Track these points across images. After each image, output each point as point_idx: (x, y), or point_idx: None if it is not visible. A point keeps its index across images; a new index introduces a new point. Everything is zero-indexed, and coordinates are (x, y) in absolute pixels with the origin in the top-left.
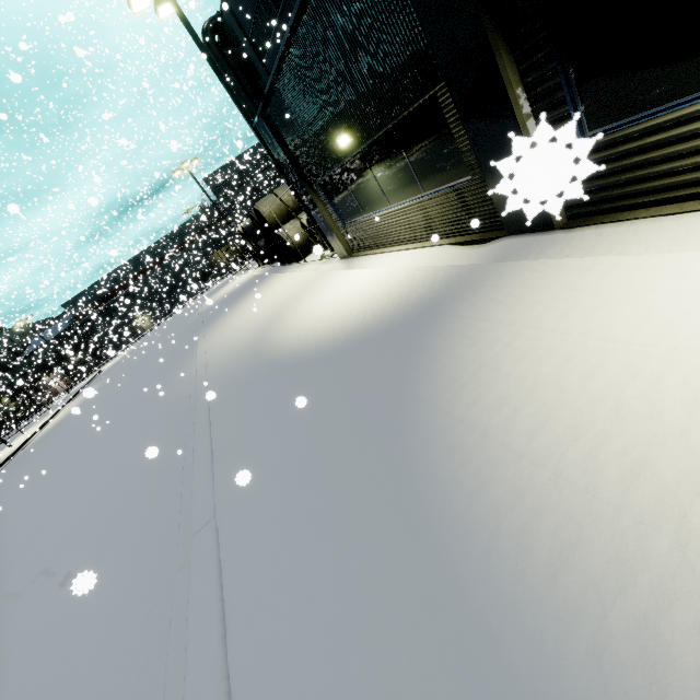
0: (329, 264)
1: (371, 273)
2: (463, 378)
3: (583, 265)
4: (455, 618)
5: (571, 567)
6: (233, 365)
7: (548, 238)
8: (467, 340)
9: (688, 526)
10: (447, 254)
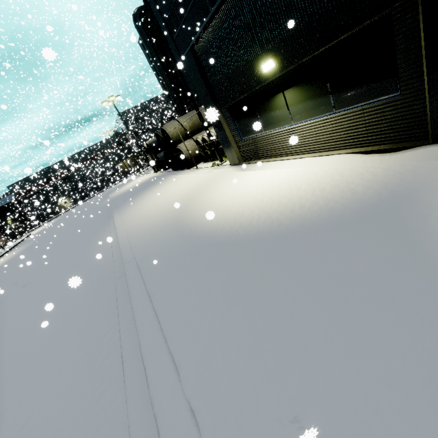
0: (221, 169)
1: (279, 172)
2: None
3: None
4: None
5: None
6: (157, 238)
7: None
8: None
9: None
10: (356, 159)
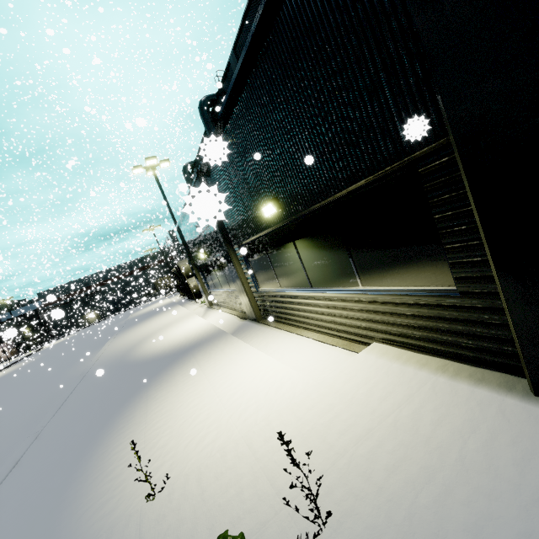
0: (201, 308)
1: (200, 322)
2: (165, 379)
3: (235, 341)
4: (85, 449)
5: (122, 434)
6: (110, 359)
7: (252, 325)
8: (182, 364)
9: (151, 423)
10: (232, 320)
